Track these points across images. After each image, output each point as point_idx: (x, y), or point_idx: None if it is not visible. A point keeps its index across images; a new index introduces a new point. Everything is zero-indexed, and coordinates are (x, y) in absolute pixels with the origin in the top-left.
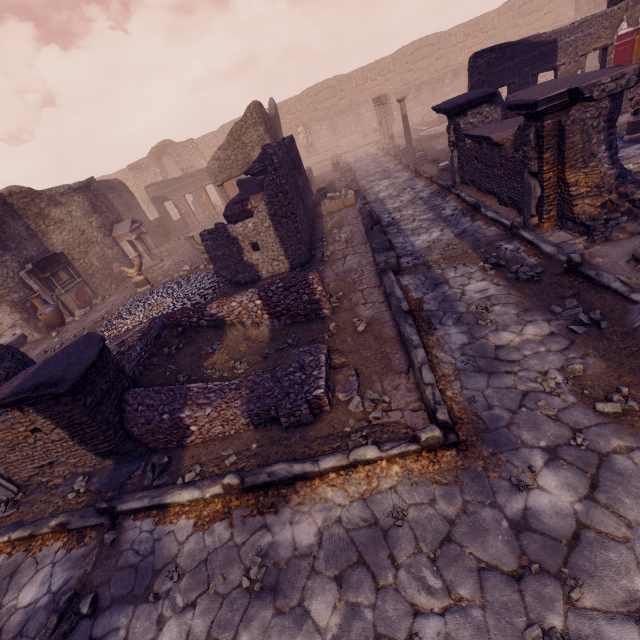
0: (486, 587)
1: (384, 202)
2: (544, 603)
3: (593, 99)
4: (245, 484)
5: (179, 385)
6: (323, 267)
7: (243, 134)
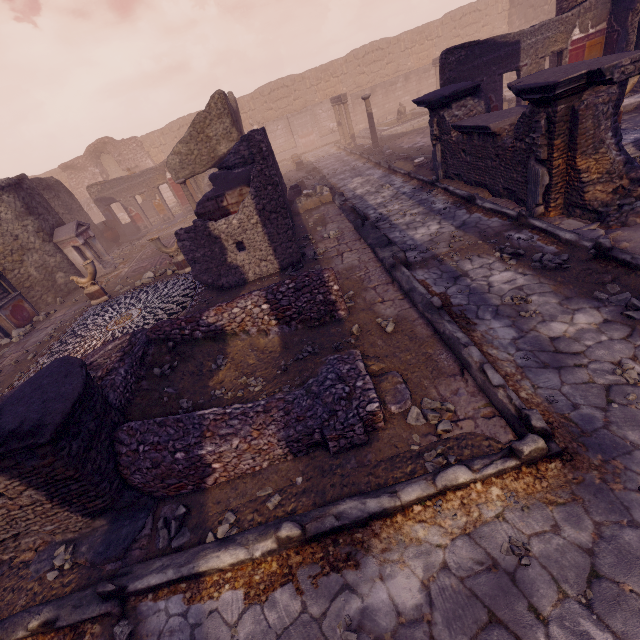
0: None
1: (364, 198)
2: None
3: (612, 82)
4: (307, 533)
5: (188, 413)
6: (319, 266)
7: (207, 126)
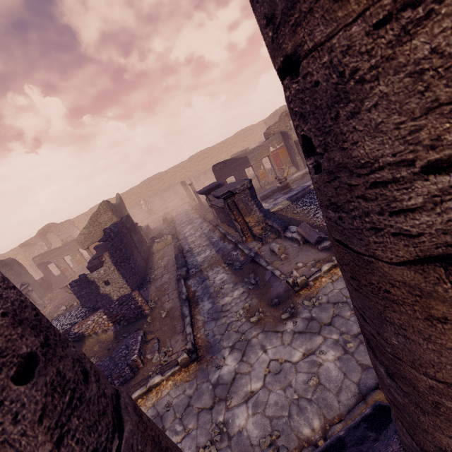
0: (199, 419)
1: (187, 238)
2: (219, 413)
3: (238, 193)
4: None
5: None
6: (150, 285)
7: (99, 218)
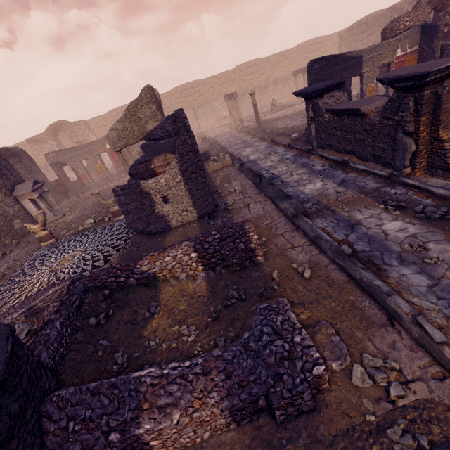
0: None
1: (257, 162)
2: None
3: None
4: None
5: (123, 375)
6: (231, 215)
7: (138, 110)
